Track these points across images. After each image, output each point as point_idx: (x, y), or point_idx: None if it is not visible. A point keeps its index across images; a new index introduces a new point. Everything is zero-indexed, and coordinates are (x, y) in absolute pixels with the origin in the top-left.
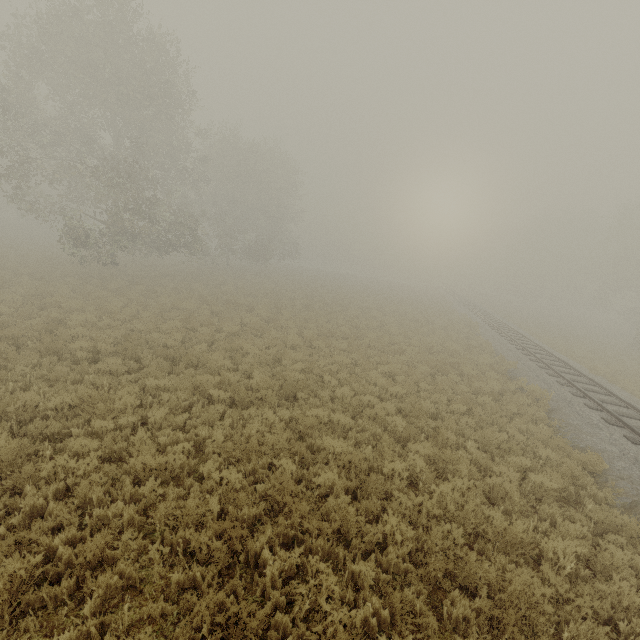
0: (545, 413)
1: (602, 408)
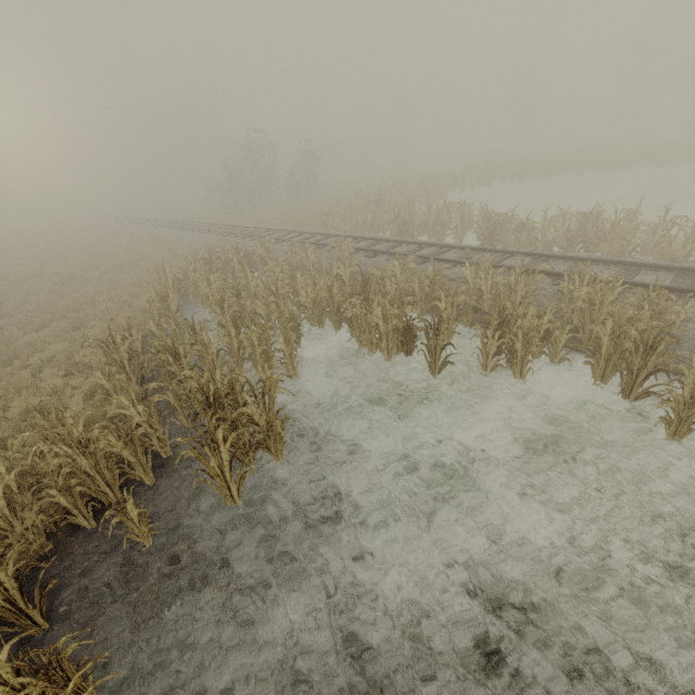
0: (154, 238)
1: (173, 226)
